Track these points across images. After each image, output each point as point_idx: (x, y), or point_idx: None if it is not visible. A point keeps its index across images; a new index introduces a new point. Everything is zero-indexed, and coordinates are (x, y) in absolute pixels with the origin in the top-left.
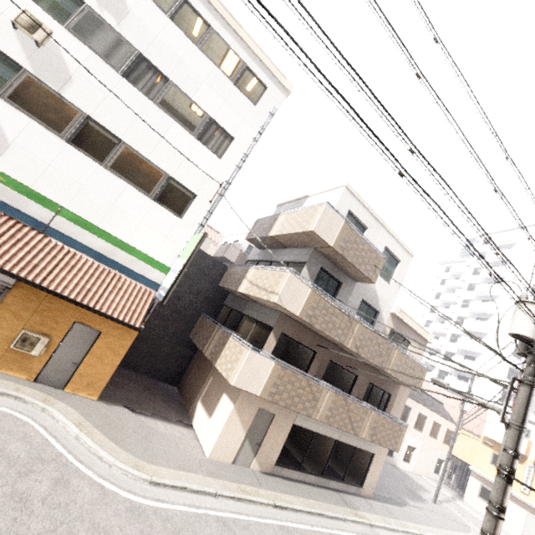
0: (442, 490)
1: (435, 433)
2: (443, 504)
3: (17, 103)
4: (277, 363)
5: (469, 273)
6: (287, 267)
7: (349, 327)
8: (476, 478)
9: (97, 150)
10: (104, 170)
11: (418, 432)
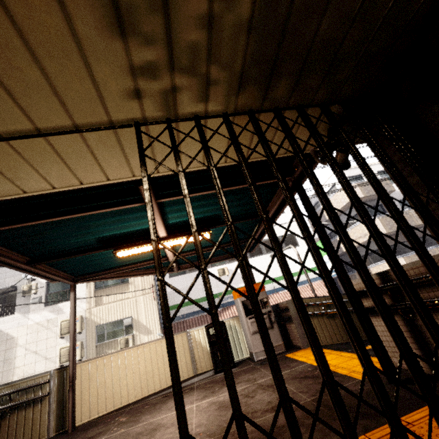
0: None
1: None
2: None
3: (231, 260)
4: (402, 257)
5: None
6: (351, 222)
7: (409, 216)
8: None
9: (257, 251)
10: (266, 255)
11: None
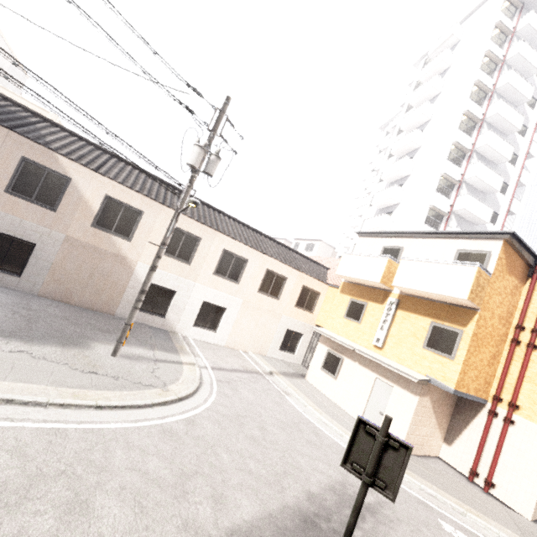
0: (265, 365)
1: (275, 290)
2: (177, 365)
3: None
4: None
5: (402, 113)
6: None
7: None
8: (324, 344)
9: None
10: None
11: (228, 283)
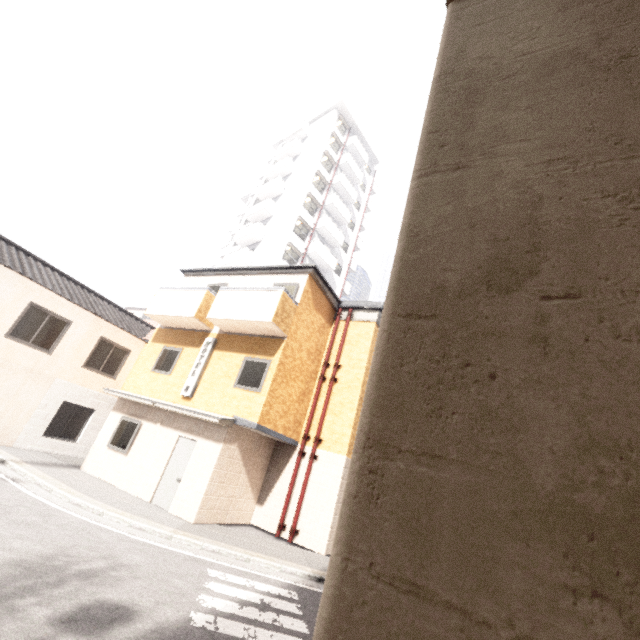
0: None
1: (45, 338)
2: None
3: None
4: None
5: (260, 185)
6: None
7: None
8: (119, 411)
9: None
10: None
11: None
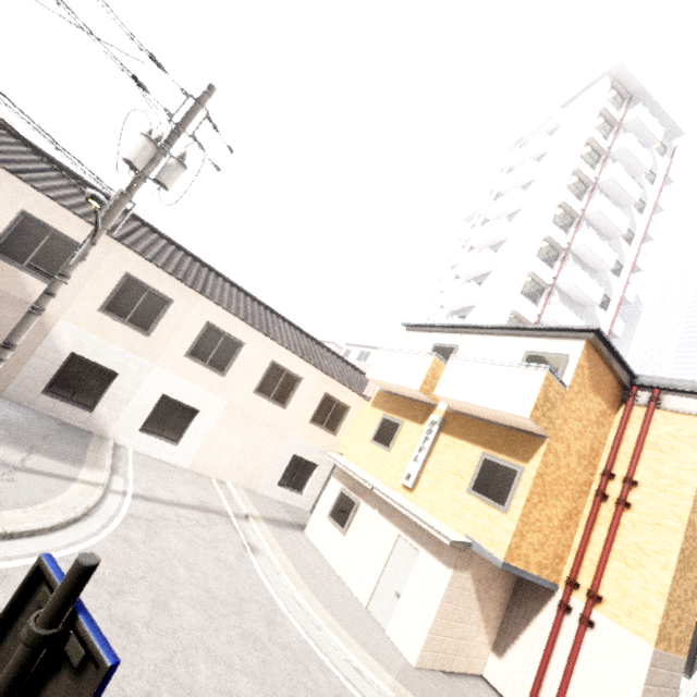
0: (243, 504)
1: (281, 393)
2: (61, 482)
3: None
4: None
5: (490, 201)
6: None
7: None
8: (339, 479)
9: None
10: None
11: (208, 372)
